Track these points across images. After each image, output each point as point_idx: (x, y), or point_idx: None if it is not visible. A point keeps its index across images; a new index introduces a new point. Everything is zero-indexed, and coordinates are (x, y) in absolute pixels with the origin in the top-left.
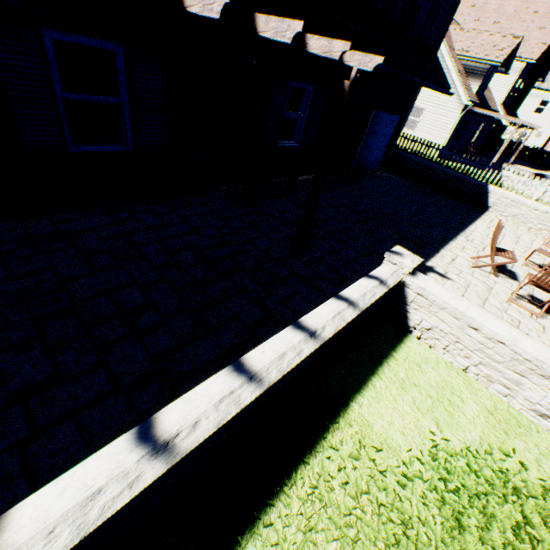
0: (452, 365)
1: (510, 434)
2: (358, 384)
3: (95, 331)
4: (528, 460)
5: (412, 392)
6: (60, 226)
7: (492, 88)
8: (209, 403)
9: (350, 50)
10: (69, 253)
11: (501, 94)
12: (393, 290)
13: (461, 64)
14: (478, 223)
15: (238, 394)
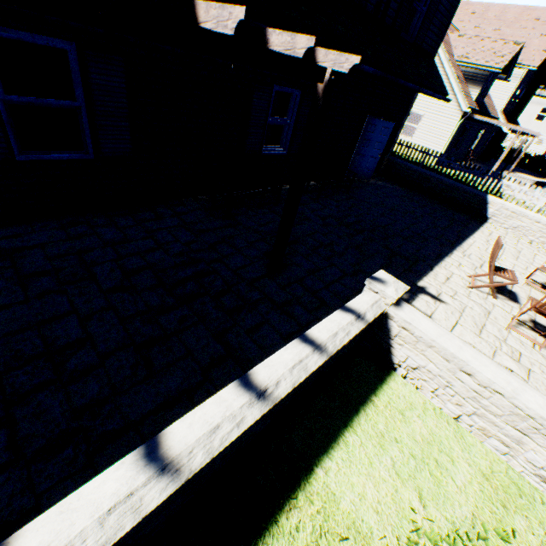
0: (442, 412)
1: (510, 507)
2: (327, 441)
3: (10, 376)
4: (532, 545)
5: (391, 450)
6: (4, 242)
7: (493, 94)
8: (91, 517)
9: (315, 46)
10: (5, 275)
11: (501, 101)
12: (375, 322)
13: (461, 70)
14: (476, 236)
15: (140, 495)
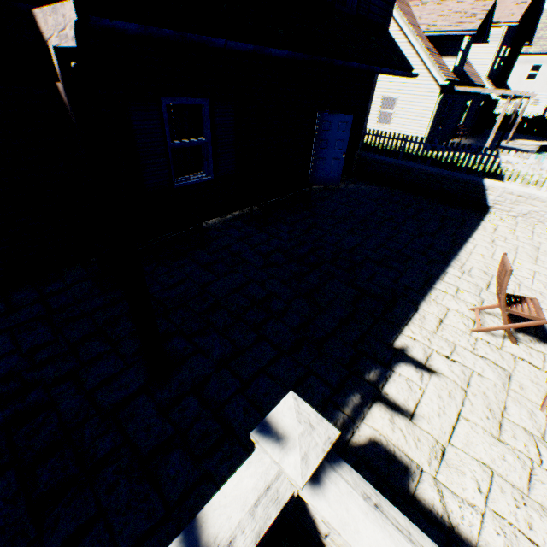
0: None
1: None
2: None
3: None
4: None
5: None
6: None
7: (473, 61)
8: None
9: None
10: None
11: (484, 66)
12: (288, 501)
13: (430, 41)
14: (477, 237)
15: None
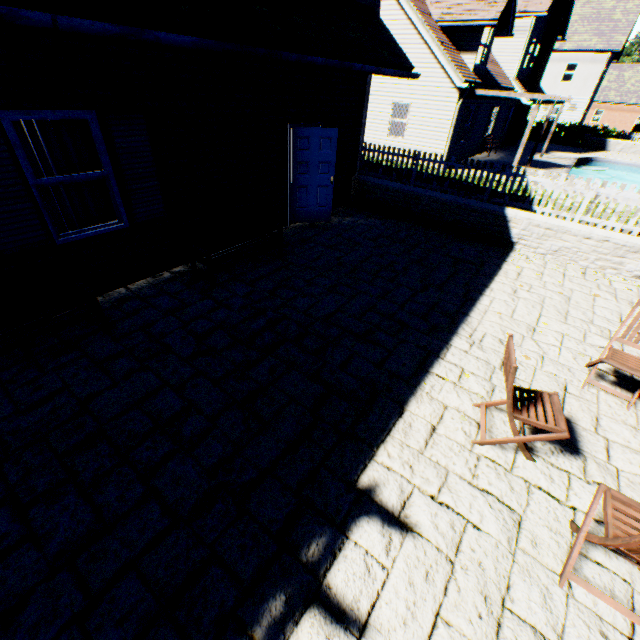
0: None
1: None
2: None
3: None
4: None
5: None
6: None
7: (500, 59)
8: None
9: None
10: None
11: (512, 65)
12: None
13: (446, 32)
14: (496, 287)
15: None
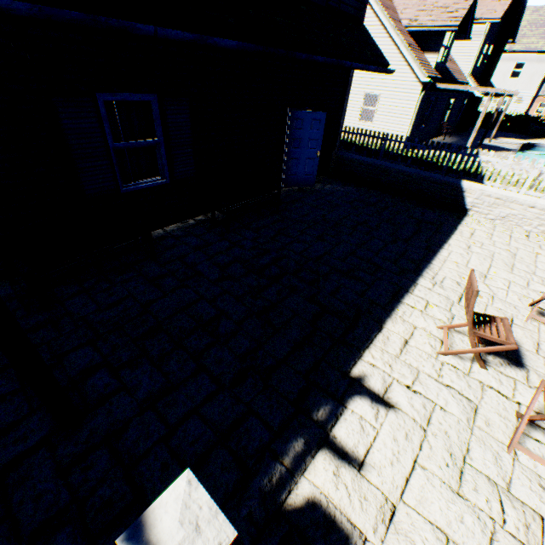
0: None
1: None
2: None
3: None
4: None
5: None
6: None
7: (457, 58)
8: None
9: None
10: None
11: (468, 63)
12: None
13: (412, 36)
14: (452, 243)
15: None
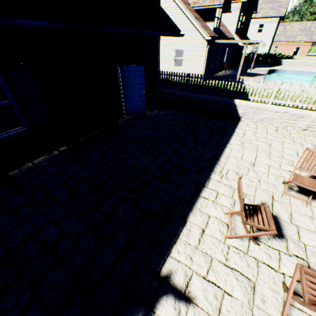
0: None
1: None
2: None
3: None
4: None
5: None
6: None
7: (226, 24)
8: None
9: None
10: None
11: (232, 26)
12: None
13: (198, 12)
14: (232, 142)
15: None
